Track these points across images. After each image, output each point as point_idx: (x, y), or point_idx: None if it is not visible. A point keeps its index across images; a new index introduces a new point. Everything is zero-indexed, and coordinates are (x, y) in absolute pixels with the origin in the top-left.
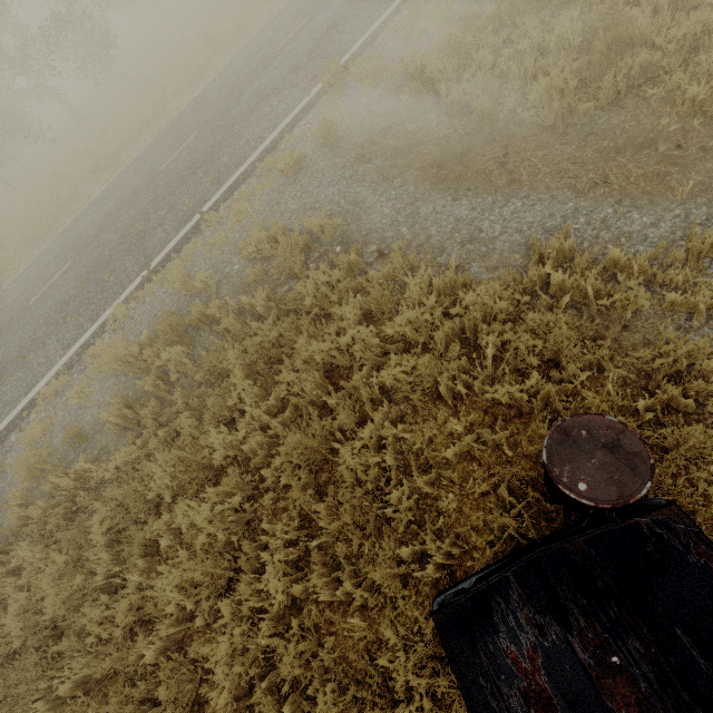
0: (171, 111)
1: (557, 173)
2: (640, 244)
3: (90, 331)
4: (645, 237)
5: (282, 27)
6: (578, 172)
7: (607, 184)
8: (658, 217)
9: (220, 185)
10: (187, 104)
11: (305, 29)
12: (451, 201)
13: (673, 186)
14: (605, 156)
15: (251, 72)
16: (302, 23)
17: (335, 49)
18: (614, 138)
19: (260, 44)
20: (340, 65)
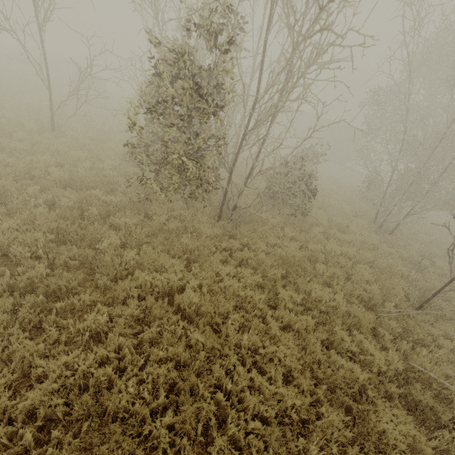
0: None
1: None
2: None
3: None
4: None
5: None
6: None
7: None
8: None
9: None
10: None
11: None
12: None
13: None
14: None
15: None
16: None
17: None
18: None
19: None
20: None
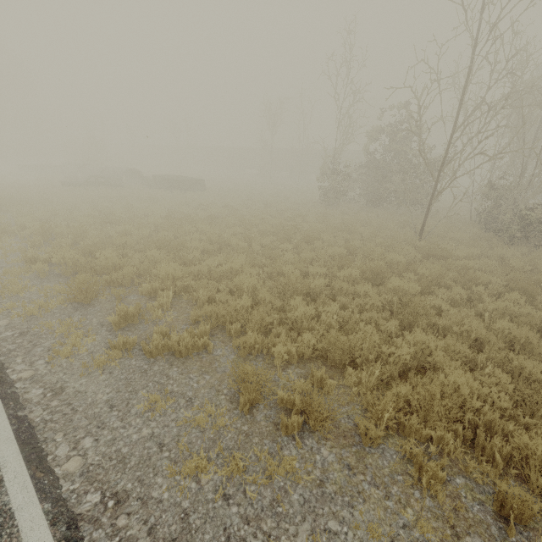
0: None
1: None
2: None
3: None
4: None
5: None
6: None
7: None
8: None
9: None
10: None
11: None
12: None
13: None
14: None
15: None
16: None
17: None
18: None
19: None
20: None
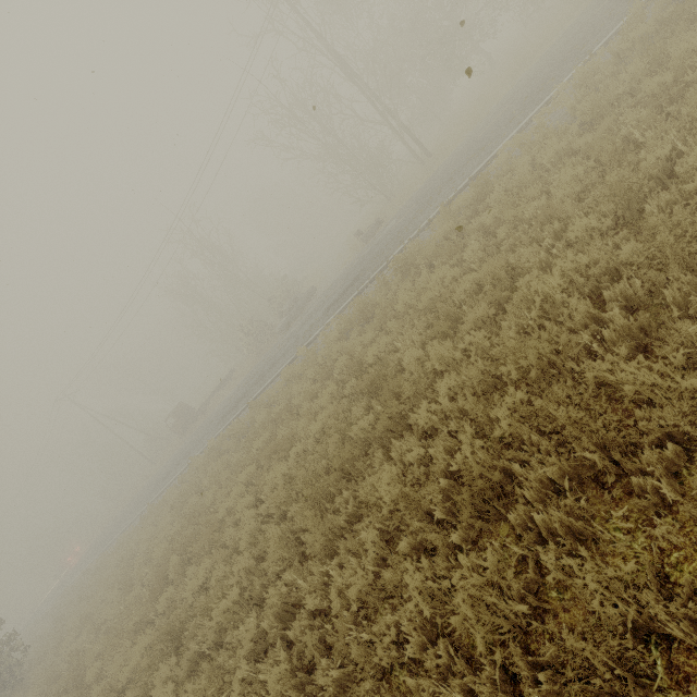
0: None
1: None
2: None
3: (537, 108)
4: None
5: None
6: None
7: None
8: None
9: None
10: None
11: None
12: None
13: None
14: None
15: None
16: None
17: None
18: None
19: None
20: None
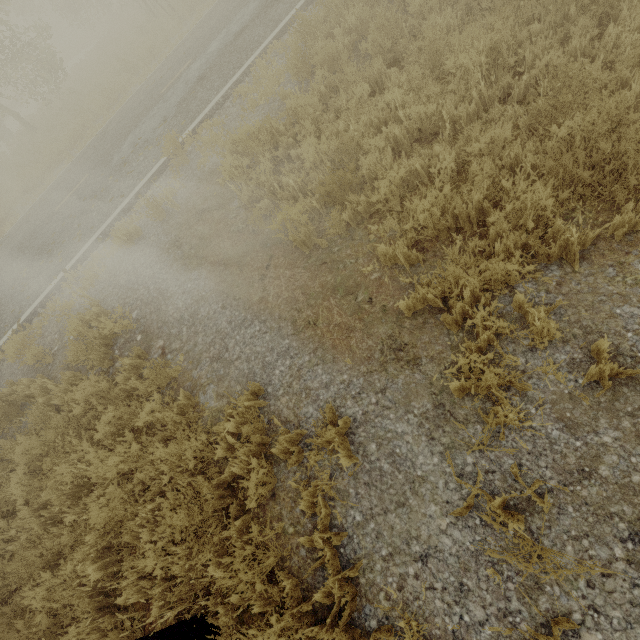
0: (88, 137)
1: (290, 301)
2: (312, 404)
3: None
4: (317, 398)
5: (173, 65)
6: (303, 305)
7: (315, 326)
8: (332, 378)
9: (84, 242)
10: (96, 134)
11: (184, 75)
12: (221, 307)
13: (352, 345)
14: (324, 293)
15: (138, 115)
16: (184, 67)
17: (195, 107)
18: (336, 274)
19: (155, 80)
20: (193, 126)
